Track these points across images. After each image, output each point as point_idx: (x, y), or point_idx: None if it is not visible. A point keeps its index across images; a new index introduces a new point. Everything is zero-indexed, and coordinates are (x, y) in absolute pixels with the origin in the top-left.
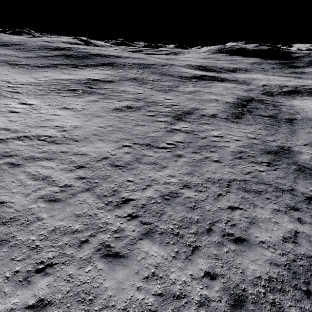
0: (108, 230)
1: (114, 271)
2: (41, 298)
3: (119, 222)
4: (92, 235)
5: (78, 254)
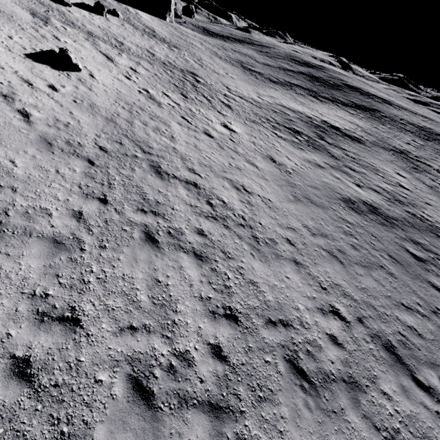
0: None
1: None
2: None
3: None
4: None
5: None
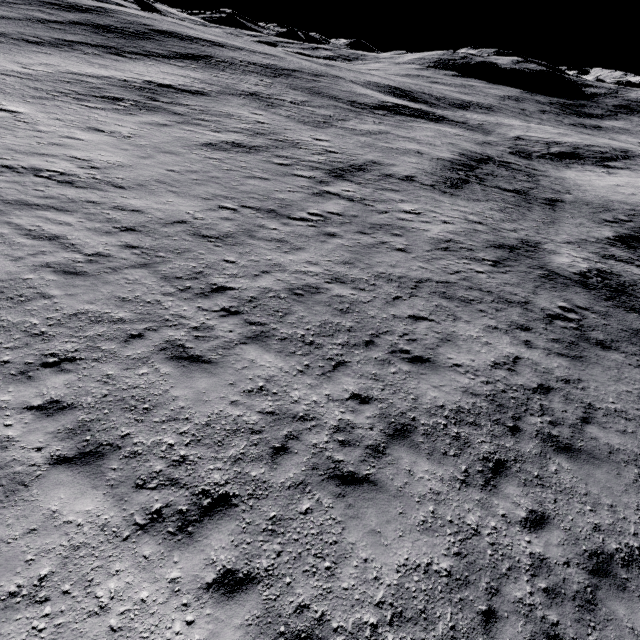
0: (182, 325)
1: (191, 378)
2: (54, 399)
3: (204, 317)
4: (151, 329)
5: (124, 351)
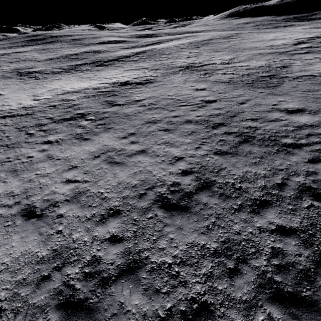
0: None
1: None
2: None
3: None
4: None
5: None
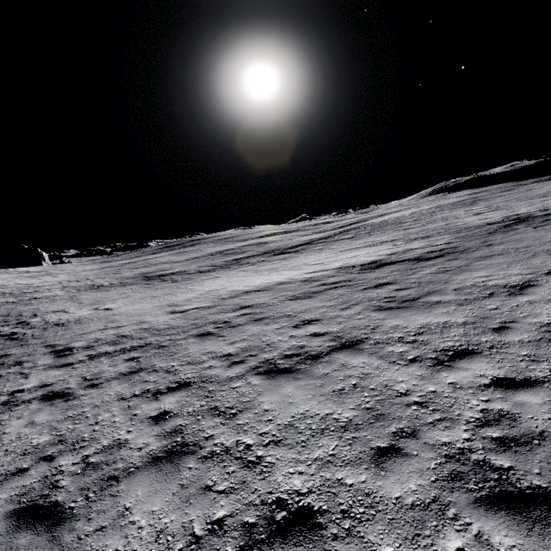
0: None
1: None
2: None
3: None
4: None
5: None
